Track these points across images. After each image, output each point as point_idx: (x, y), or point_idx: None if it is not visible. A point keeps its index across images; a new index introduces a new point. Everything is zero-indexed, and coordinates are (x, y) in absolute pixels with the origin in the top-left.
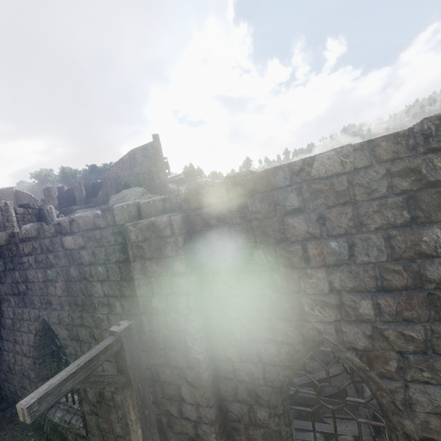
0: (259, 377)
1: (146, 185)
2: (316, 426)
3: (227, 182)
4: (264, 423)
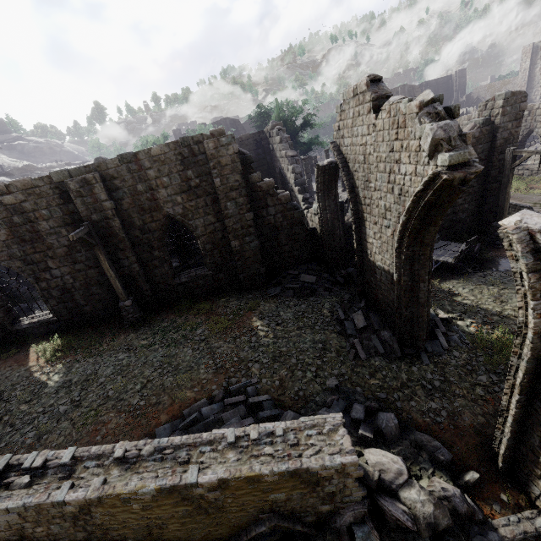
0: (151, 239)
1: None
2: None
3: (118, 157)
4: (158, 257)
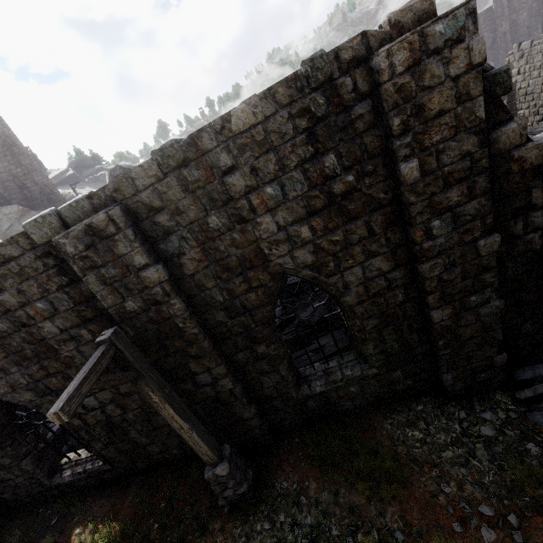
0: (250, 323)
1: (18, 200)
2: (308, 349)
3: (155, 157)
4: (265, 354)
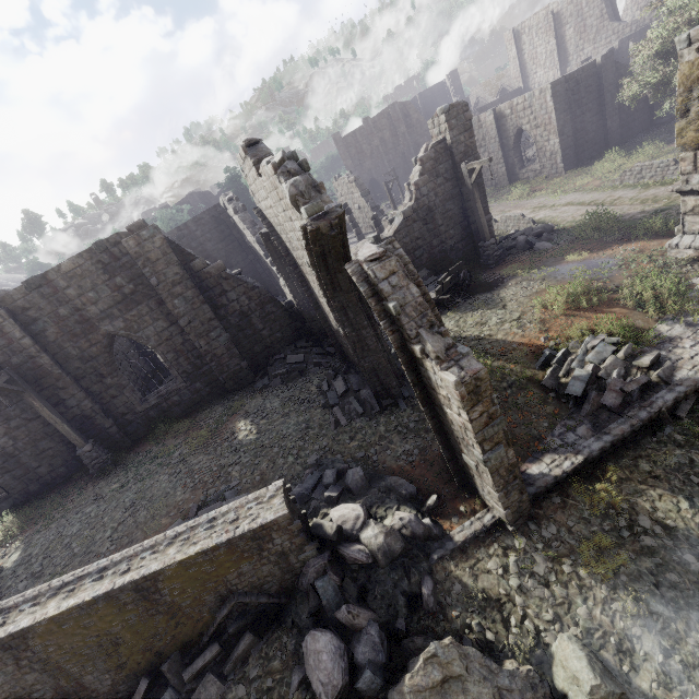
0: (97, 366)
1: None
2: None
3: (24, 285)
4: (112, 384)
